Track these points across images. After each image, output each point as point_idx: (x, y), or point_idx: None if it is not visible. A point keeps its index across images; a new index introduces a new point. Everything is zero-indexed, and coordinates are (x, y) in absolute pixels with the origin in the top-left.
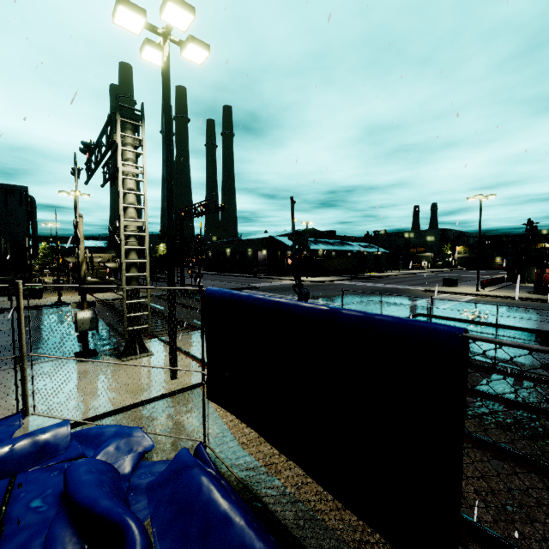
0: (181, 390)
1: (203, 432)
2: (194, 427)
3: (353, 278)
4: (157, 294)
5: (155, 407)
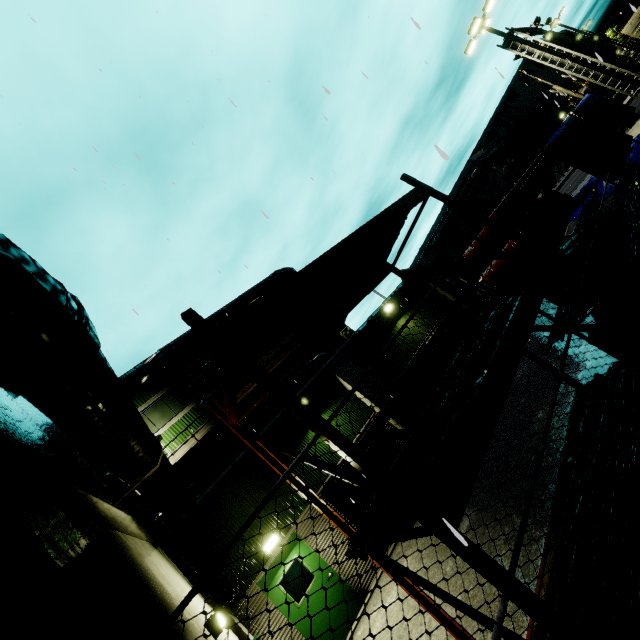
0: None
1: None
2: None
3: None
4: None
5: None
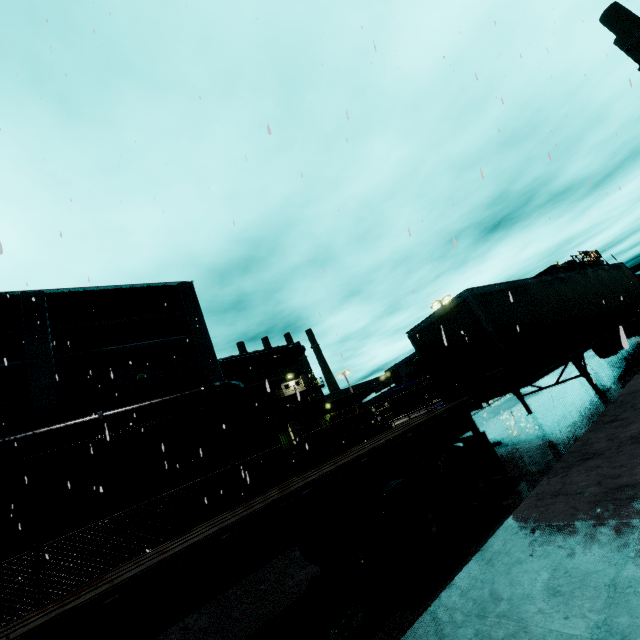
0: None
1: None
2: None
3: None
4: None
5: None
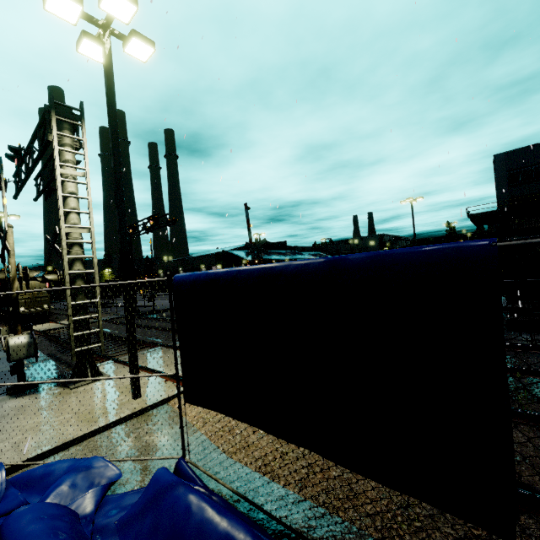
0: (147, 409)
1: (182, 446)
2: (168, 445)
3: None
4: (106, 318)
5: (117, 431)
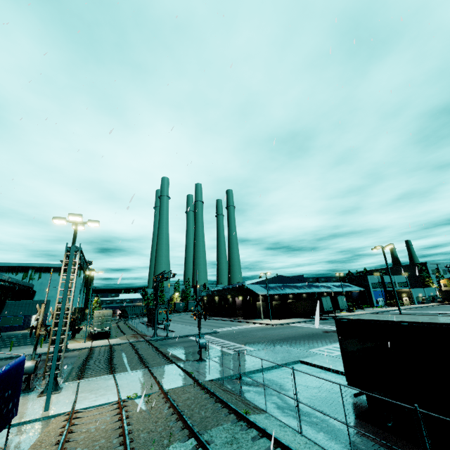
0: (41, 419)
1: (5, 443)
2: (17, 442)
3: (314, 319)
4: (133, 341)
5: (17, 428)
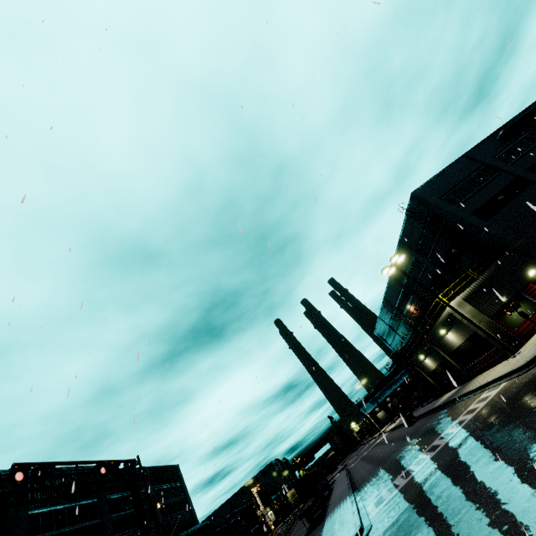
0: None
1: None
2: None
3: None
4: None
5: None
